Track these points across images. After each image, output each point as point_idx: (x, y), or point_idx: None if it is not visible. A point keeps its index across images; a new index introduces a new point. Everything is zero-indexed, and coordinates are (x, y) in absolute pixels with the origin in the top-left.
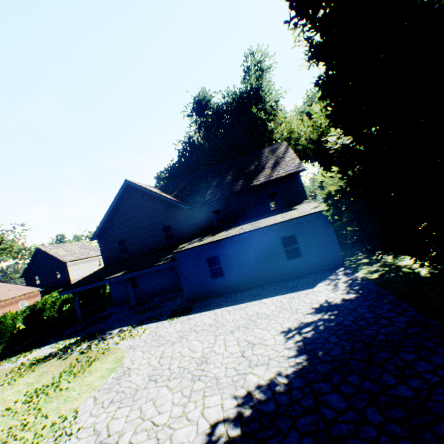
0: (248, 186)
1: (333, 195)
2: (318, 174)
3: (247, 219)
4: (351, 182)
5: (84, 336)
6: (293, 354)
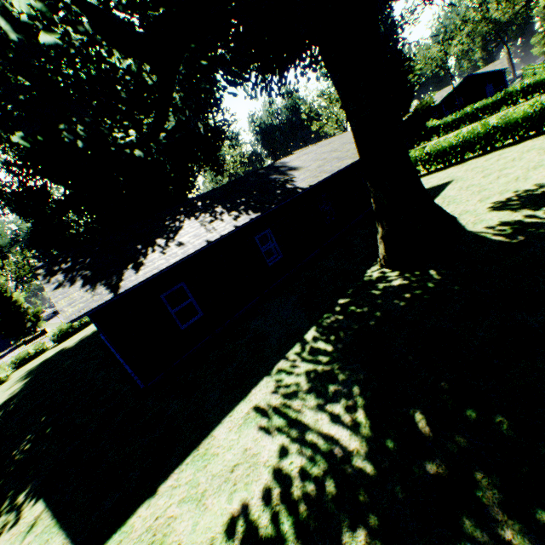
0: None
1: None
2: None
3: None
4: None
5: None
6: None
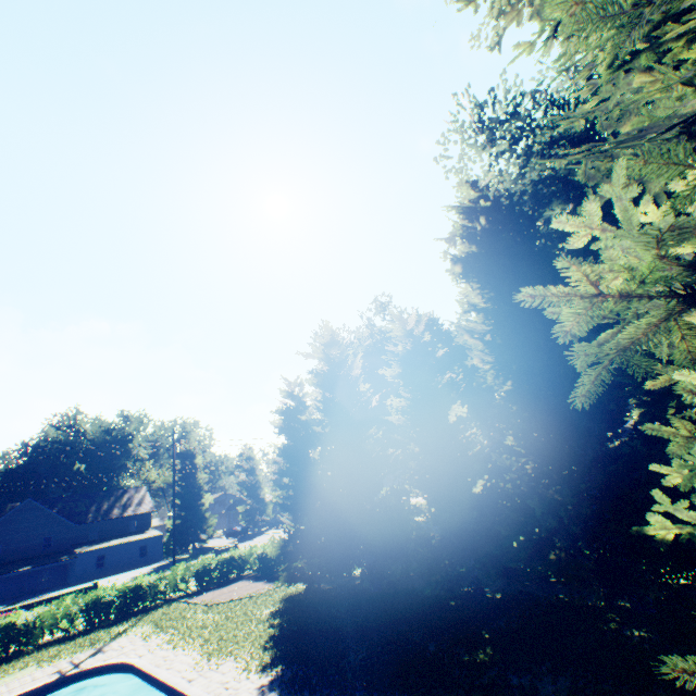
0: (122, 515)
1: (171, 529)
2: (167, 519)
3: (116, 536)
4: (177, 525)
5: (13, 602)
6: (154, 568)
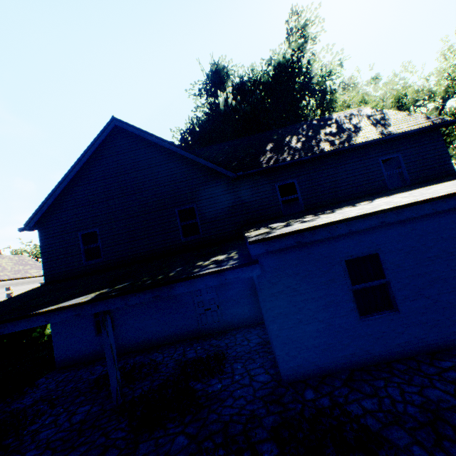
0: (350, 143)
1: None
2: None
3: (356, 199)
4: None
5: None
6: None
